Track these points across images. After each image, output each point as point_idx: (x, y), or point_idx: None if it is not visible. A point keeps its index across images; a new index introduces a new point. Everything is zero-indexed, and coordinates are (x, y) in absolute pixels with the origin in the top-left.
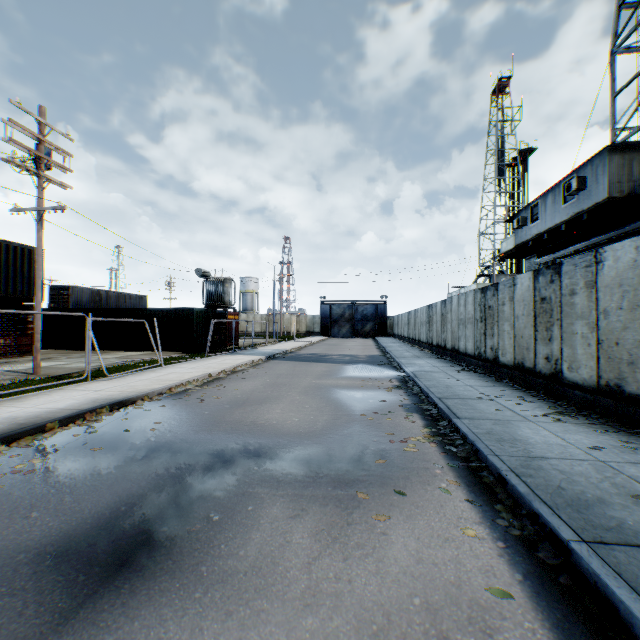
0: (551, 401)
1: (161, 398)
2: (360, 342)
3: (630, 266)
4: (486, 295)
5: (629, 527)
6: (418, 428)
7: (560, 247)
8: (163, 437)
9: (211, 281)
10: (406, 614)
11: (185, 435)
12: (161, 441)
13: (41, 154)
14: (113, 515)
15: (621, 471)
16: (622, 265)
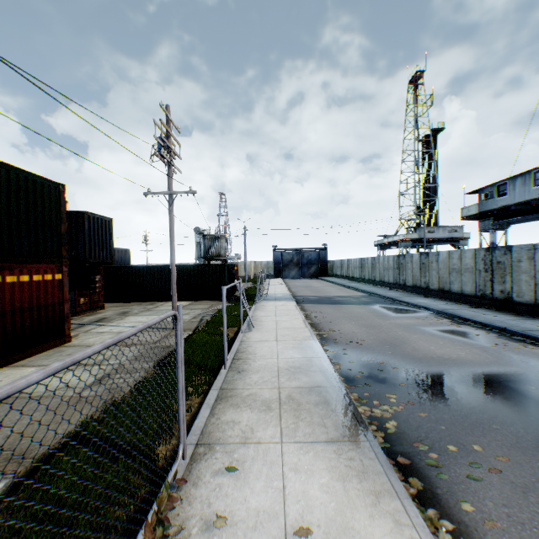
0: None
1: (323, 343)
2: (319, 283)
3: None
4: (493, 253)
5: None
6: None
7: (512, 214)
8: (418, 373)
9: (209, 238)
10: None
11: (427, 370)
12: (425, 375)
13: (171, 146)
14: (538, 422)
15: None
16: None
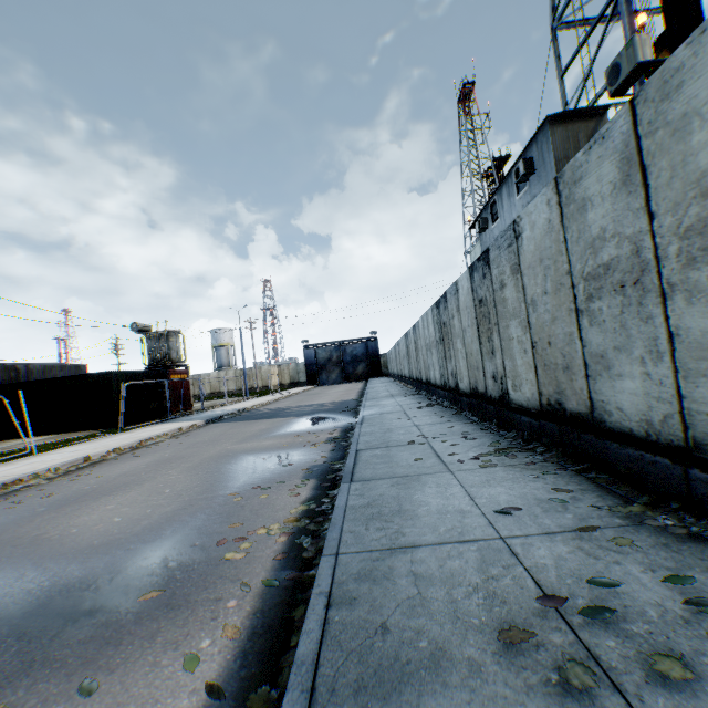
0: (502, 433)
1: None
2: (347, 387)
3: (547, 230)
4: (440, 310)
5: None
6: (291, 506)
7: None
8: None
9: (151, 336)
10: None
11: None
12: None
13: None
14: None
15: (523, 557)
16: (539, 231)
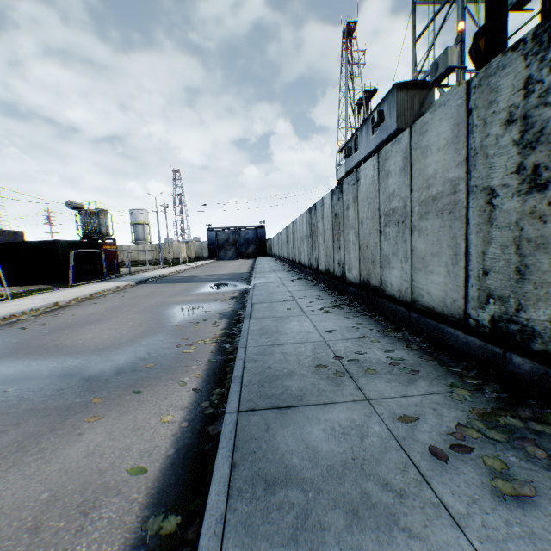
0: (340, 297)
1: None
2: (240, 263)
3: (372, 182)
4: (311, 214)
5: (289, 393)
6: (215, 331)
7: None
8: None
9: (85, 213)
10: (18, 512)
11: None
12: None
13: None
14: None
15: (332, 347)
16: (368, 181)
